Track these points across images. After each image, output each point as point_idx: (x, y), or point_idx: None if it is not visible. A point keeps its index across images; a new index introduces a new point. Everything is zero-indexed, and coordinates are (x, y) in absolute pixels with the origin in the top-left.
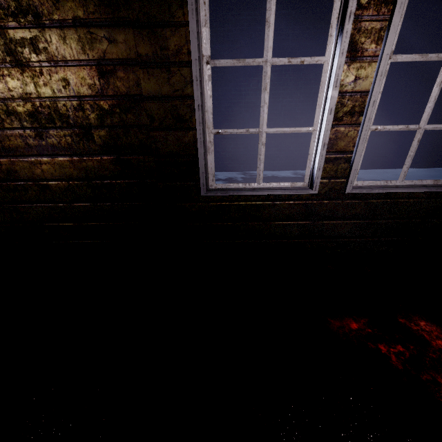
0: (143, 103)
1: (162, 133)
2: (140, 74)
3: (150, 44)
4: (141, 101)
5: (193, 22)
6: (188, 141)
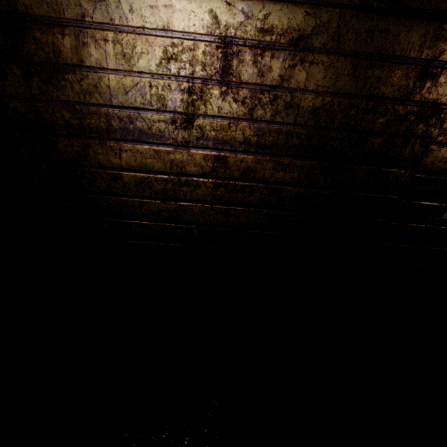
0: (445, 114)
1: (442, 148)
2: None
3: None
4: (444, 111)
5: None
6: None
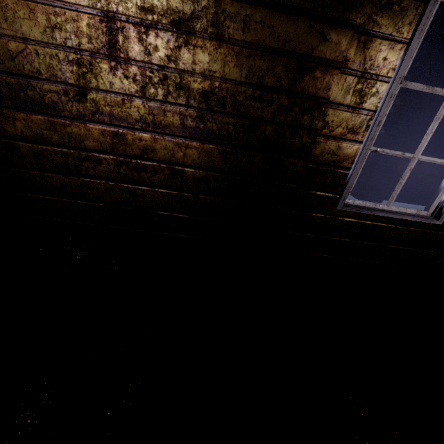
0: (325, 108)
1: (328, 141)
2: (337, 78)
3: (362, 52)
4: (324, 105)
5: (416, 41)
6: (349, 154)
